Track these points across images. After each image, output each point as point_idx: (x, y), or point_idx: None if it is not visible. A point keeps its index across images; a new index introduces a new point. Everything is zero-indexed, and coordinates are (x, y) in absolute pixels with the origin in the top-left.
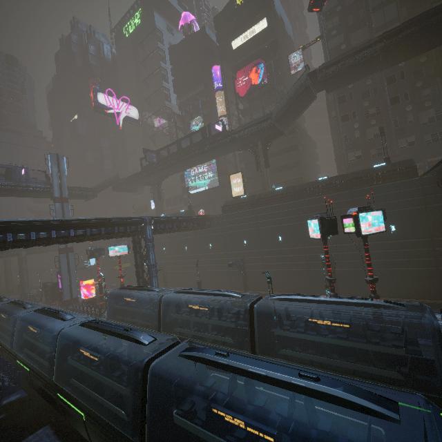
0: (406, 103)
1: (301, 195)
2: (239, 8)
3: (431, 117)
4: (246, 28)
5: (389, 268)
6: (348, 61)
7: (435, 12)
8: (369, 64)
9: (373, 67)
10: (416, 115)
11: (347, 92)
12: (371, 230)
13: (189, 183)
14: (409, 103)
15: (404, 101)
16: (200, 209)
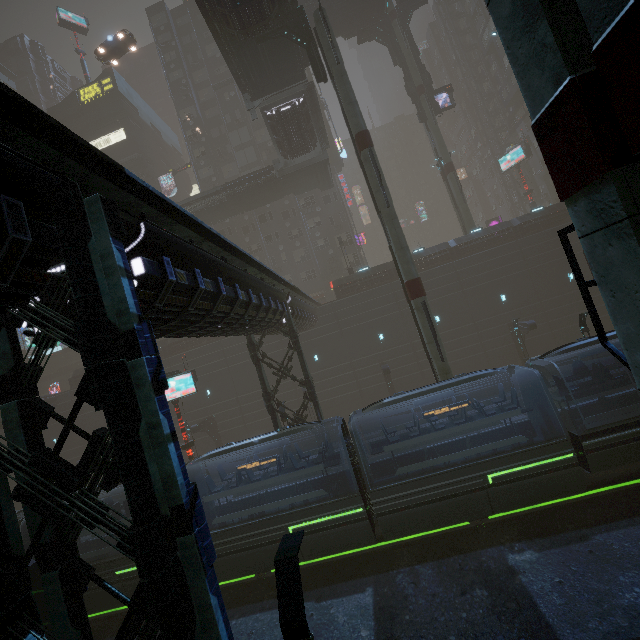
0: (278, 243)
1: (173, 350)
2: (86, 107)
3: (303, 256)
4: (99, 134)
5: (267, 418)
6: (200, 204)
7: (260, 175)
8: (225, 208)
9: (231, 210)
10: (288, 255)
11: (225, 226)
12: (176, 395)
13: (27, 343)
14: (281, 243)
15: (276, 241)
16: (52, 383)
